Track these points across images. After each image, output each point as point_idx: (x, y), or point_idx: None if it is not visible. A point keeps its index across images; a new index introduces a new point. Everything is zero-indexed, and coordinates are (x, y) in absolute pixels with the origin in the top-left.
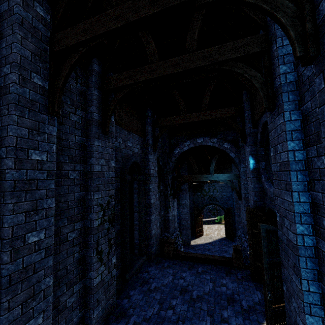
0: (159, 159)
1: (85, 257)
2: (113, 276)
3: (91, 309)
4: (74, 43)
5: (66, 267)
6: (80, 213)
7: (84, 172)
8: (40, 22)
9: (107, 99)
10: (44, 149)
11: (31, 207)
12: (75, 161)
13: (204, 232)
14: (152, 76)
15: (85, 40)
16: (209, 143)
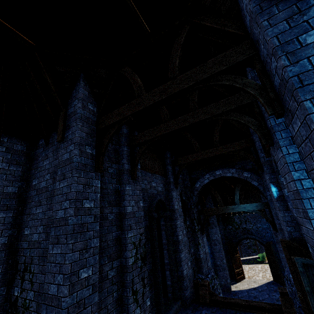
0: (181, 194)
1: (122, 297)
2: None
3: None
4: (112, 123)
5: (107, 307)
6: (117, 251)
7: (119, 213)
8: (91, 113)
9: (134, 152)
10: (92, 198)
11: (83, 246)
12: (112, 204)
13: (246, 274)
14: (166, 132)
15: (118, 120)
16: (228, 174)
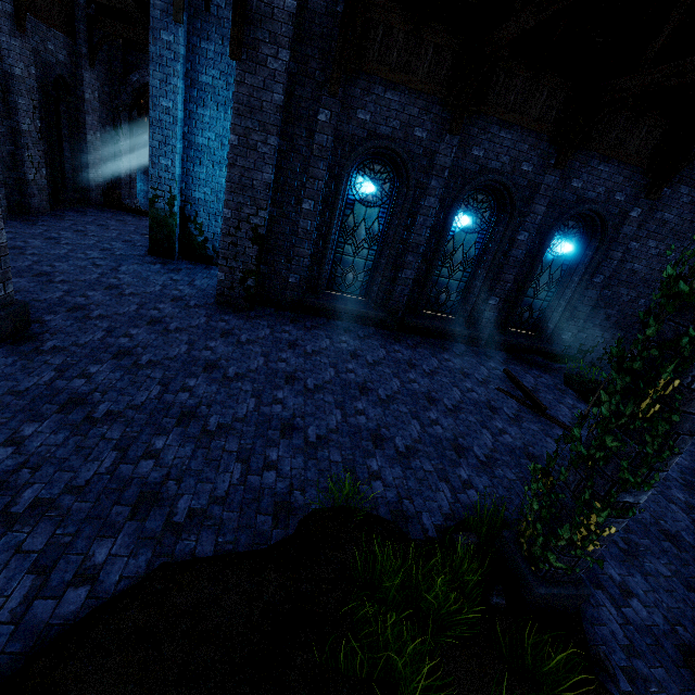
0: (103, 81)
1: (16, 155)
2: (46, 186)
3: (28, 197)
4: None
5: (2, 153)
6: (6, 112)
7: (3, 71)
8: None
9: None
10: None
11: None
12: None
13: None
14: None
15: None
16: None
